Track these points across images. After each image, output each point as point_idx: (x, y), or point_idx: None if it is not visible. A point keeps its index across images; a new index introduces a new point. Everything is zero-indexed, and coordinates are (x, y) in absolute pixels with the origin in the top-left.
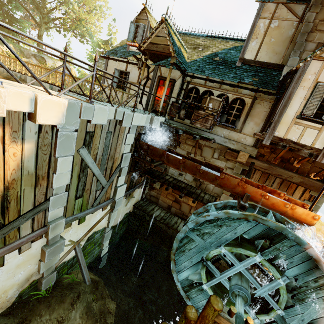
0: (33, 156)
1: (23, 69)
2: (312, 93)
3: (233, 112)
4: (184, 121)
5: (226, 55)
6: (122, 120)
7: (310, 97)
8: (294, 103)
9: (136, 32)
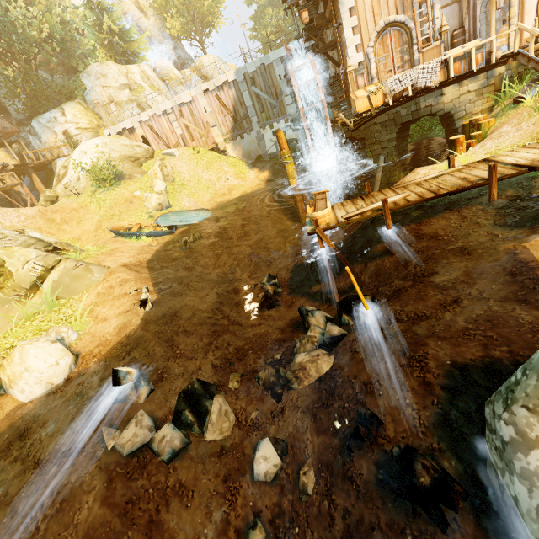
0: (236, 95)
1: None
2: None
3: None
4: None
5: None
6: (264, 62)
7: None
8: None
9: None
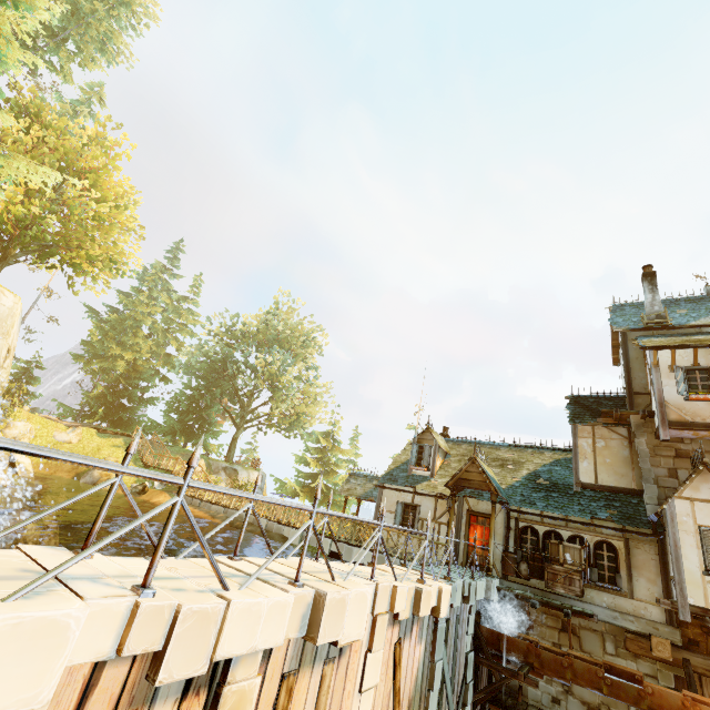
0: (422, 661)
1: None
2: (701, 540)
3: (604, 563)
4: (528, 581)
5: (551, 475)
6: (469, 595)
7: (702, 545)
8: (687, 552)
9: (419, 452)
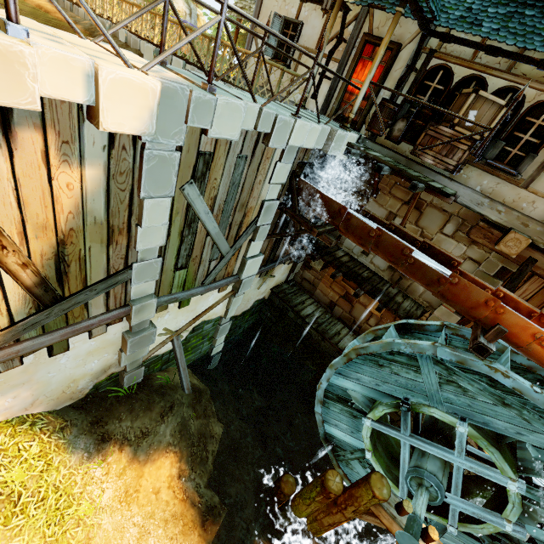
0: (101, 192)
1: (113, 13)
2: None
3: (524, 137)
4: (398, 147)
5: None
6: (271, 134)
7: None
8: None
9: None
